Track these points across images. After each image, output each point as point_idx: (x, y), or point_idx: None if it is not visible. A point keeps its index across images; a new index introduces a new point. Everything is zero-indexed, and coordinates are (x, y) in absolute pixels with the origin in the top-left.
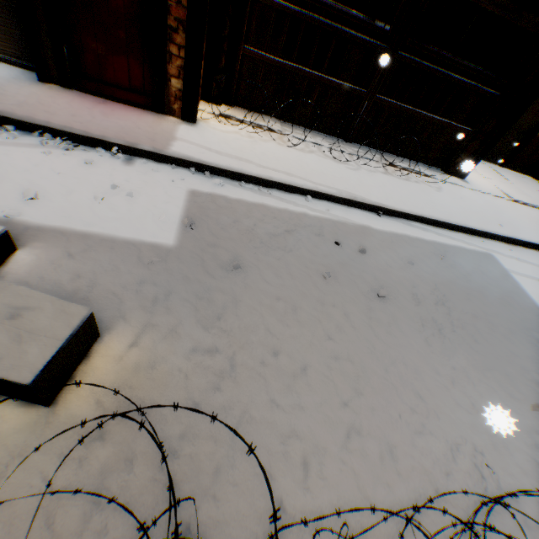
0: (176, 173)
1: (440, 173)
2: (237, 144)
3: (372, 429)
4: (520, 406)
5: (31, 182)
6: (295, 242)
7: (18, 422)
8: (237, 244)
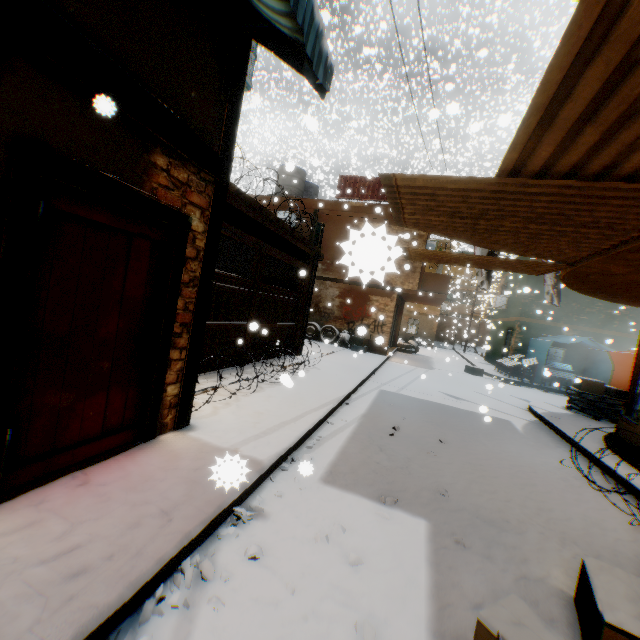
0: (287, 481)
1: (293, 357)
2: (246, 417)
3: (557, 490)
4: (507, 440)
5: (322, 635)
6: (395, 452)
7: None
8: (410, 482)
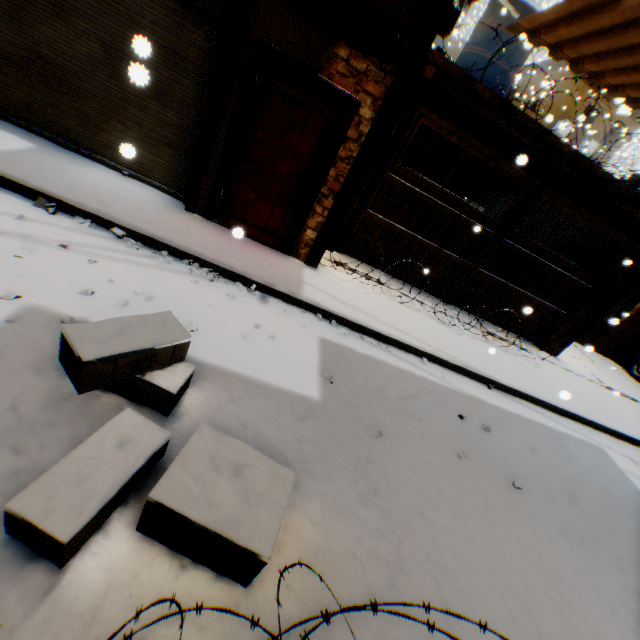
0: (305, 318)
1: (533, 347)
2: (355, 294)
3: None
4: None
5: (187, 312)
6: (423, 409)
7: (221, 601)
8: (373, 406)
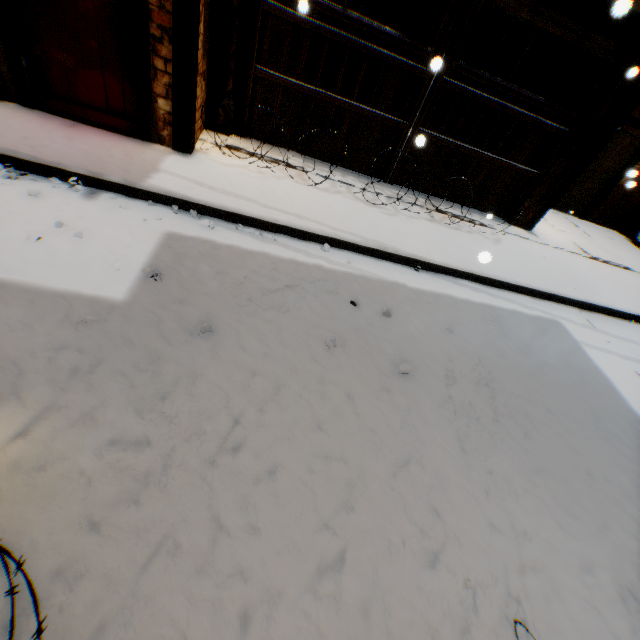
0: (153, 212)
1: (502, 222)
2: (240, 180)
3: (359, 563)
4: (581, 527)
5: None
6: (296, 300)
7: None
8: (214, 301)
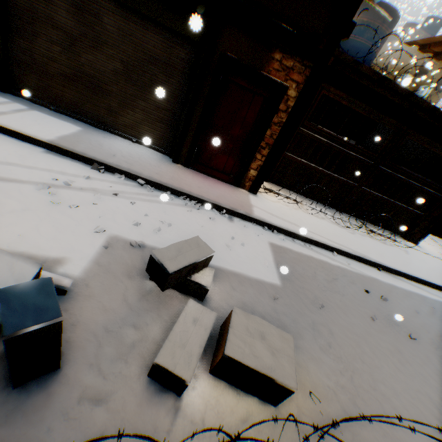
0: (257, 229)
1: (400, 238)
2: (283, 211)
3: None
4: None
5: (192, 232)
6: (342, 288)
7: (264, 415)
8: (312, 287)
